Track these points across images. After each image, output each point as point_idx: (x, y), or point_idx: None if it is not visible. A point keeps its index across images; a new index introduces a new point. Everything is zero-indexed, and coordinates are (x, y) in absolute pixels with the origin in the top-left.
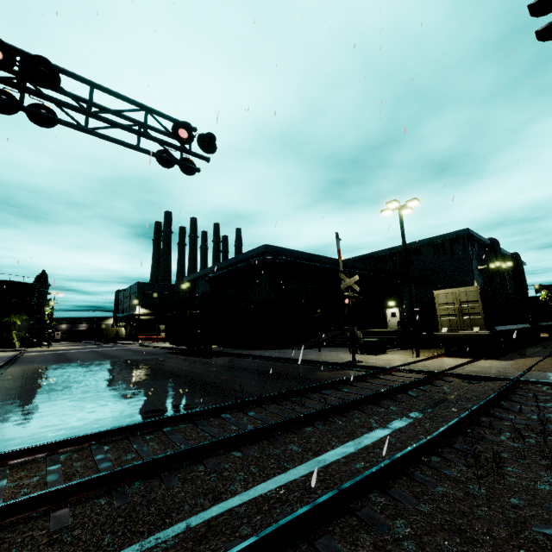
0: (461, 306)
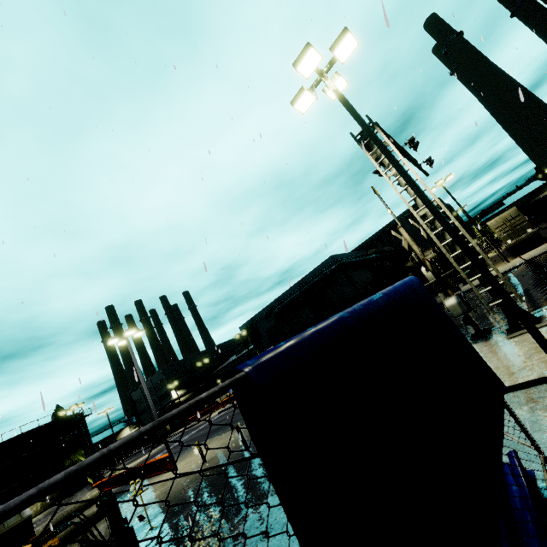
0: (510, 223)
